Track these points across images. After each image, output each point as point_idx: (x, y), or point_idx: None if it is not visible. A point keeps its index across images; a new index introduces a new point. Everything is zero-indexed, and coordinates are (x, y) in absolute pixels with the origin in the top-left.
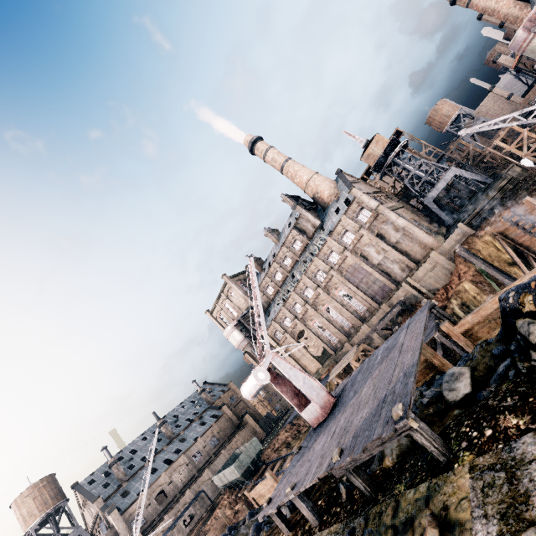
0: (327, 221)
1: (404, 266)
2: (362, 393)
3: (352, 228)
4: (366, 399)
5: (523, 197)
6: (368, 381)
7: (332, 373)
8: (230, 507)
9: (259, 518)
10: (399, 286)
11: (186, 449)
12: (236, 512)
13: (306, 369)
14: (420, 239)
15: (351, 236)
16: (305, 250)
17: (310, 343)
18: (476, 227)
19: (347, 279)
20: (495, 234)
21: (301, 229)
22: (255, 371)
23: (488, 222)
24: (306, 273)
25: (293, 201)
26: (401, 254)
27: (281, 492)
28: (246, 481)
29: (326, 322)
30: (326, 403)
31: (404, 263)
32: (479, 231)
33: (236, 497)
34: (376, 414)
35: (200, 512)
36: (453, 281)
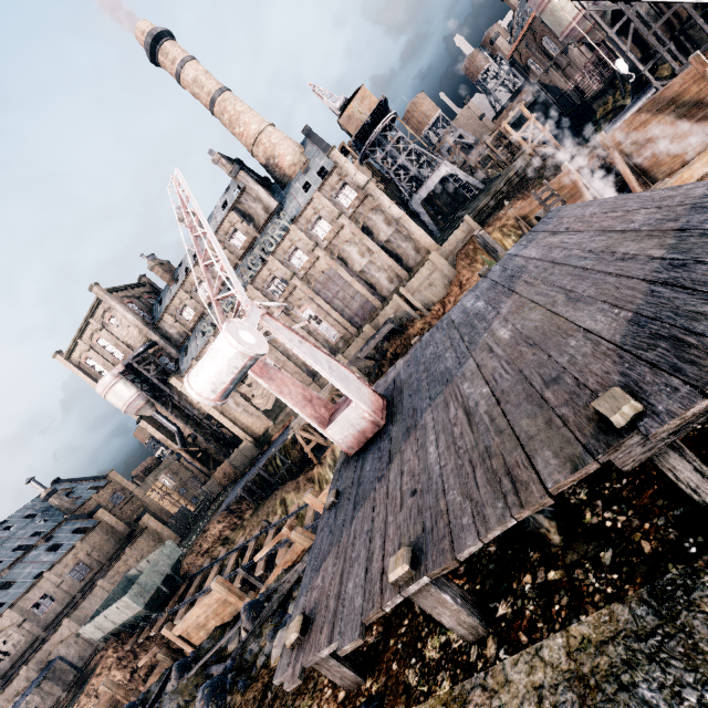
0: (288, 203)
1: (393, 276)
2: (499, 338)
3: (328, 214)
4: (549, 324)
5: (539, 184)
6: (493, 325)
7: (295, 425)
8: (122, 667)
9: (277, 682)
10: (385, 303)
11: (16, 598)
12: (135, 671)
13: (248, 431)
14: (416, 237)
15: (326, 227)
16: (251, 249)
17: (256, 392)
18: (483, 224)
19: (316, 292)
20: (518, 219)
21: (245, 212)
22: (232, 326)
23: (497, 216)
24: (253, 282)
25: (232, 165)
26: (391, 258)
27: (344, 589)
28: (154, 614)
29: (282, 358)
30: (374, 404)
31: (394, 271)
32: (487, 227)
33: (133, 645)
34: (699, 280)
35: (54, 696)
36: (452, 293)
